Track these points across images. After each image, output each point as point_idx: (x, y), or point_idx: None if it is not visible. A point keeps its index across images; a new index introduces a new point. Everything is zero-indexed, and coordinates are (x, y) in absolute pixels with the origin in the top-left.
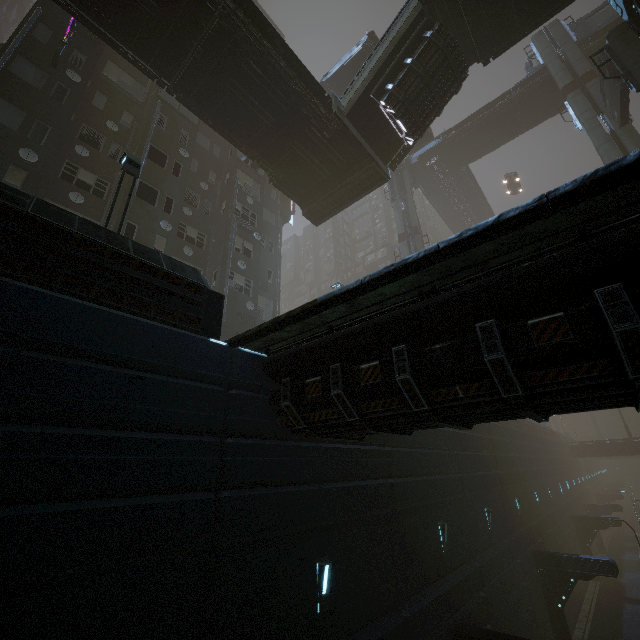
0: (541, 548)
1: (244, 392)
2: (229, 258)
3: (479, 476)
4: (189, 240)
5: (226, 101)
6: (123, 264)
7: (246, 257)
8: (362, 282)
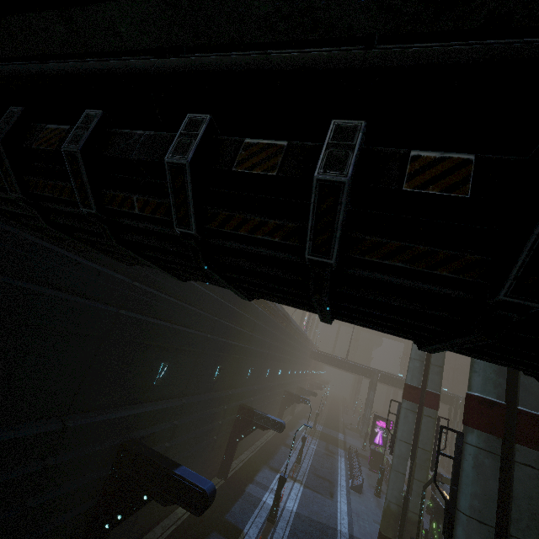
0: (249, 403)
1: None
2: None
3: (227, 343)
4: None
5: None
6: None
7: None
8: None
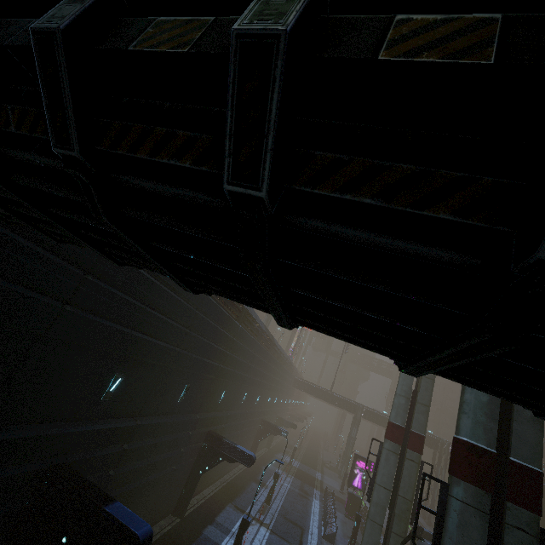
0: (219, 431)
1: None
2: None
3: (199, 360)
4: None
5: None
6: None
7: None
8: None
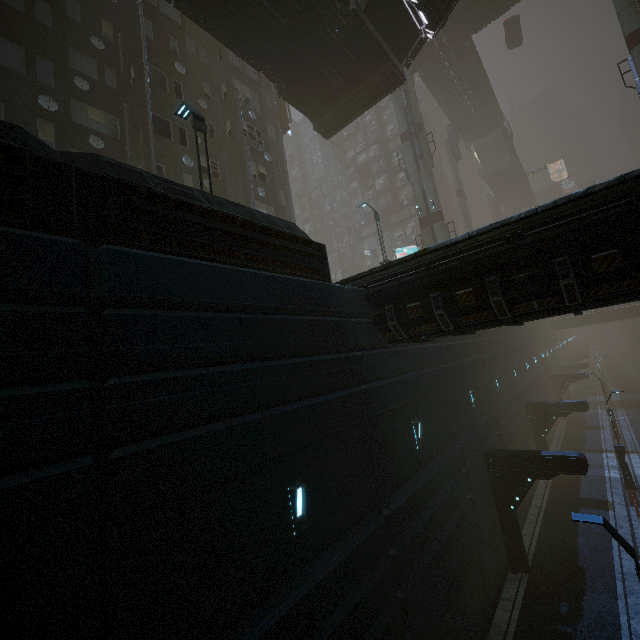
0: (530, 401)
1: (359, 319)
2: (251, 187)
3: (492, 355)
4: (205, 171)
5: (234, 6)
6: (264, 234)
7: (263, 183)
8: (470, 236)
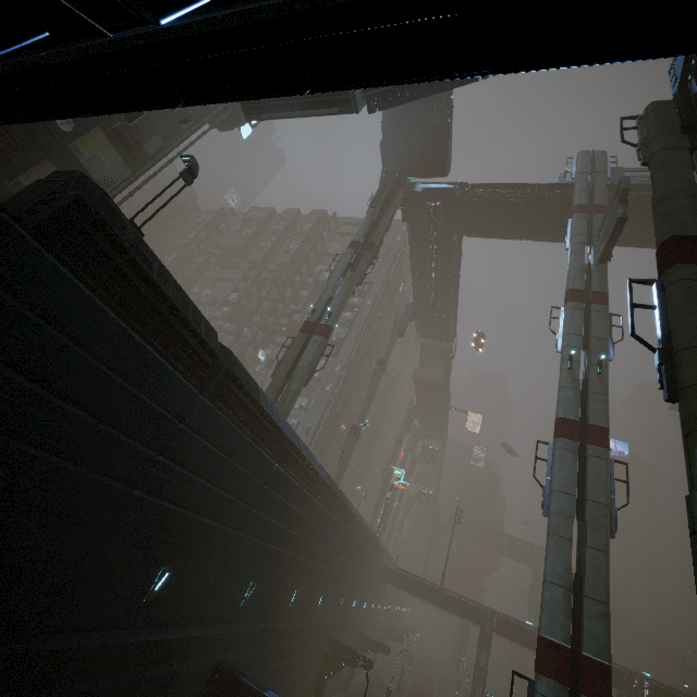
0: (243, 661)
1: None
2: None
3: (188, 518)
4: None
5: None
6: None
7: None
8: None
